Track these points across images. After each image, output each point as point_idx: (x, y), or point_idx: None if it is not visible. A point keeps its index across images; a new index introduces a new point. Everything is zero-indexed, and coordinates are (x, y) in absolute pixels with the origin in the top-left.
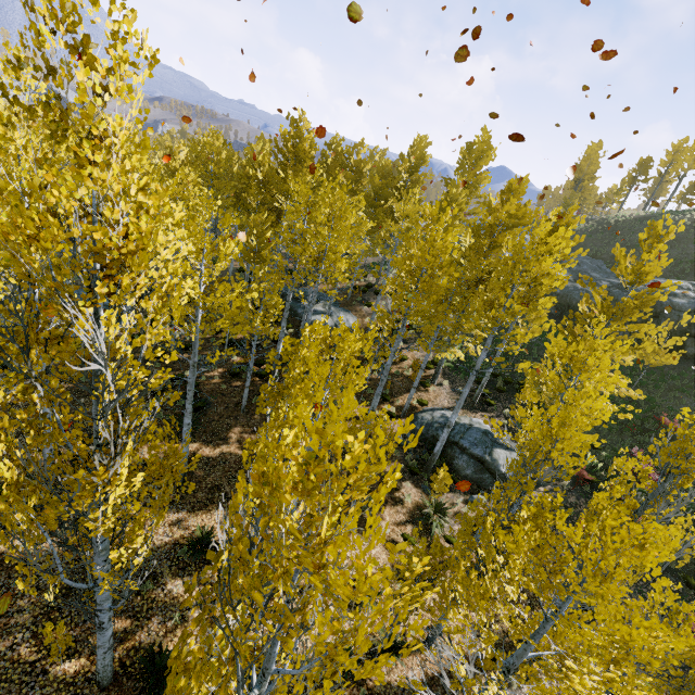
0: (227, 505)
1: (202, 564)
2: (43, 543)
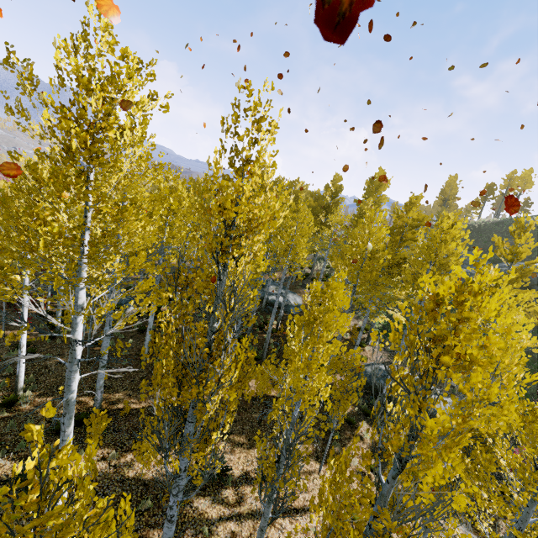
0: (229, 438)
1: (217, 486)
2: (98, 465)
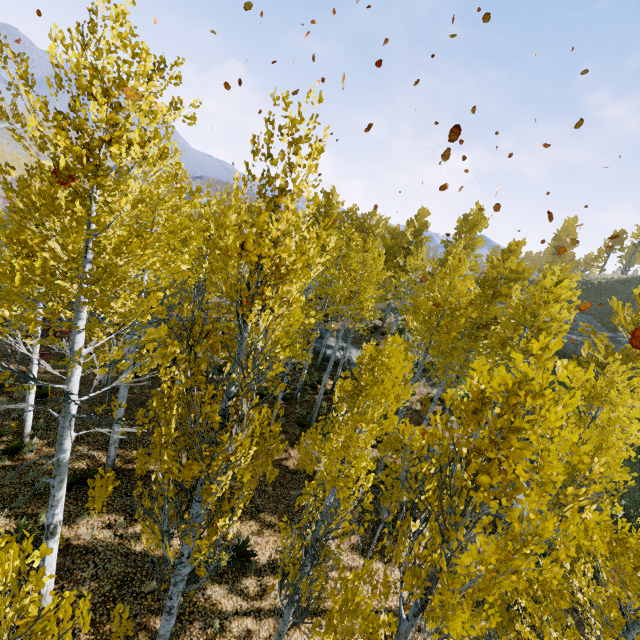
0: (258, 517)
1: (237, 573)
2: (102, 534)
